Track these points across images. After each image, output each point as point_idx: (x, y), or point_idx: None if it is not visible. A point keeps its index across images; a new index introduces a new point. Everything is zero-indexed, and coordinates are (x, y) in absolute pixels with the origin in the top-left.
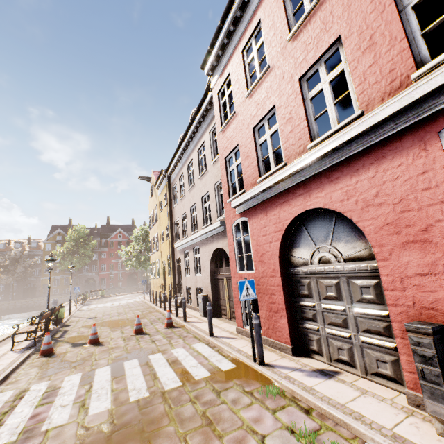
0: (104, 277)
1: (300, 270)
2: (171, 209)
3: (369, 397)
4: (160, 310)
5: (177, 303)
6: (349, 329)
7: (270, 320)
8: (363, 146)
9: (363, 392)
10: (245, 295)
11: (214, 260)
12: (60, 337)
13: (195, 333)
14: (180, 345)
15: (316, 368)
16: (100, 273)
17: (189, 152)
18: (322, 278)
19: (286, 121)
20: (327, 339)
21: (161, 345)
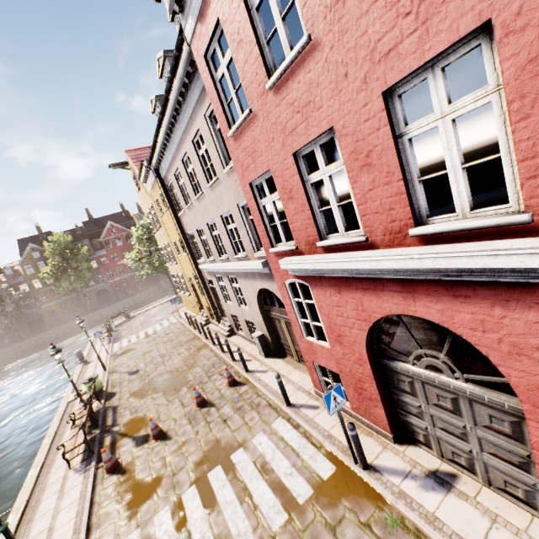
0: (117, 284)
1: (398, 367)
2: (176, 217)
3: (501, 528)
4: (209, 345)
5: (226, 331)
6: (469, 444)
7: (361, 403)
8: (527, 278)
9: (492, 518)
10: (334, 407)
11: (262, 296)
12: (113, 425)
13: (268, 396)
14: (258, 428)
15: (428, 470)
16: (111, 281)
17: (178, 140)
18: (432, 386)
19: (362, 168)
20: (438, 440)
21: (237, 430)
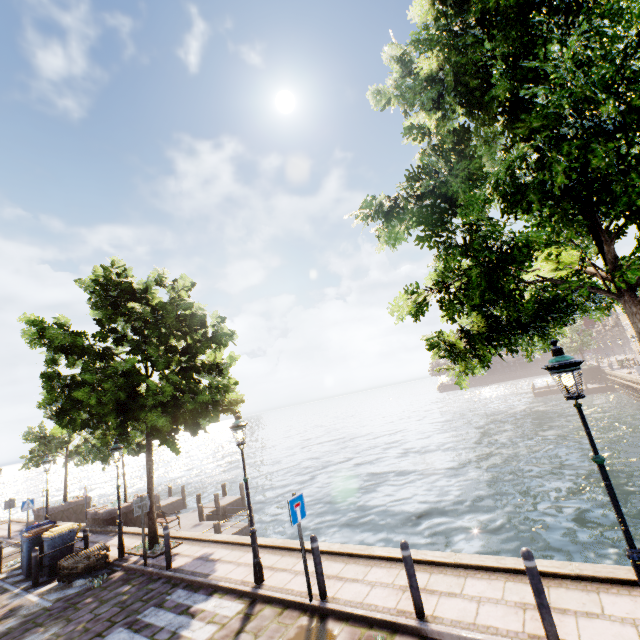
0: None
1: None
2: None
3: None
4: None
5: None
6: None
7: None
8: None
9: None
10: None
11: None
12: None
13: None
14: None
15: None
16: None
17: None
18: None
19: None
20: None
21: None
